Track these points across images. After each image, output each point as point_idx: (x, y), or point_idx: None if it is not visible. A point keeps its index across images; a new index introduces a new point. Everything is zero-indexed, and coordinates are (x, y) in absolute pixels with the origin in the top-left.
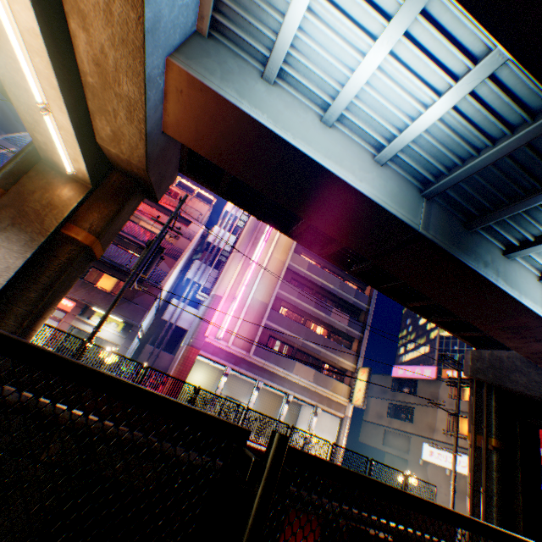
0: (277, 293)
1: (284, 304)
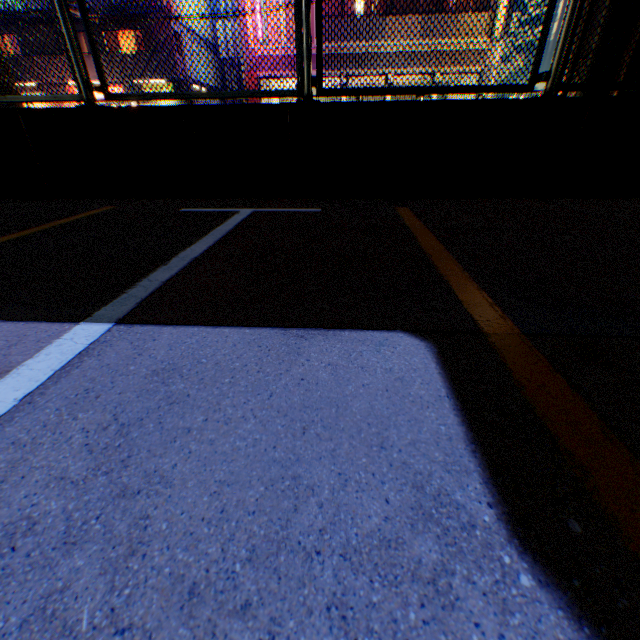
0: None
1: None
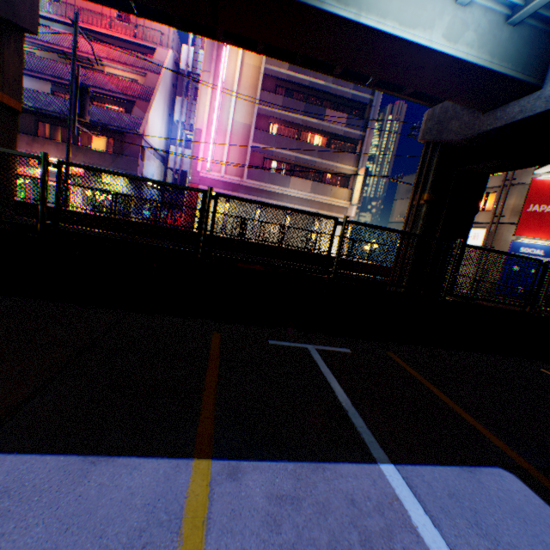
0: (258, 110)
1: (272, 122)
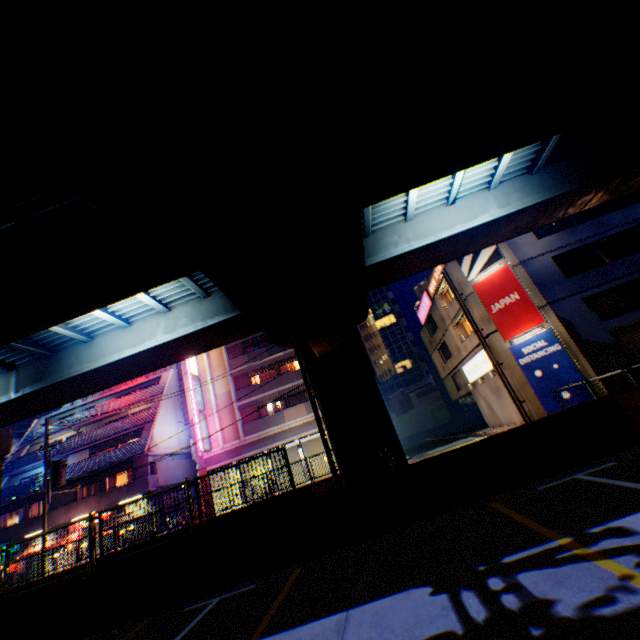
0: (232, 375)
1: (252, 374)
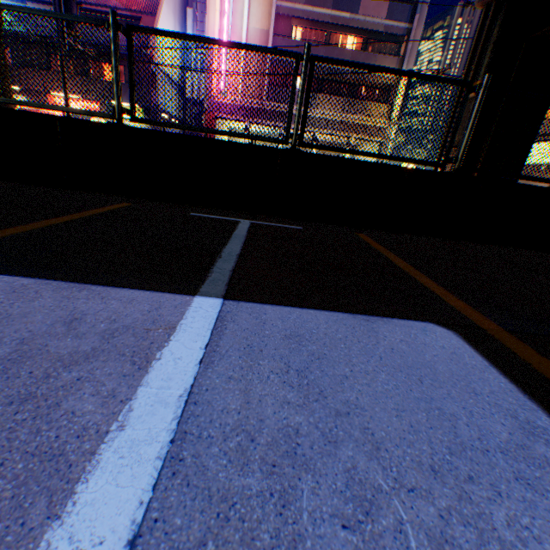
0: (277, 10)
1: (295, 24)
